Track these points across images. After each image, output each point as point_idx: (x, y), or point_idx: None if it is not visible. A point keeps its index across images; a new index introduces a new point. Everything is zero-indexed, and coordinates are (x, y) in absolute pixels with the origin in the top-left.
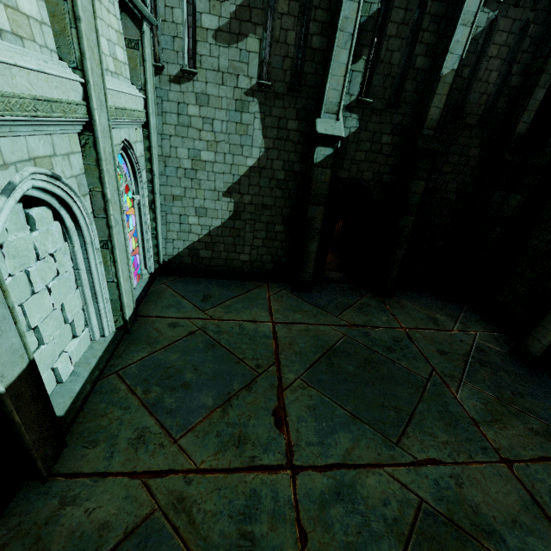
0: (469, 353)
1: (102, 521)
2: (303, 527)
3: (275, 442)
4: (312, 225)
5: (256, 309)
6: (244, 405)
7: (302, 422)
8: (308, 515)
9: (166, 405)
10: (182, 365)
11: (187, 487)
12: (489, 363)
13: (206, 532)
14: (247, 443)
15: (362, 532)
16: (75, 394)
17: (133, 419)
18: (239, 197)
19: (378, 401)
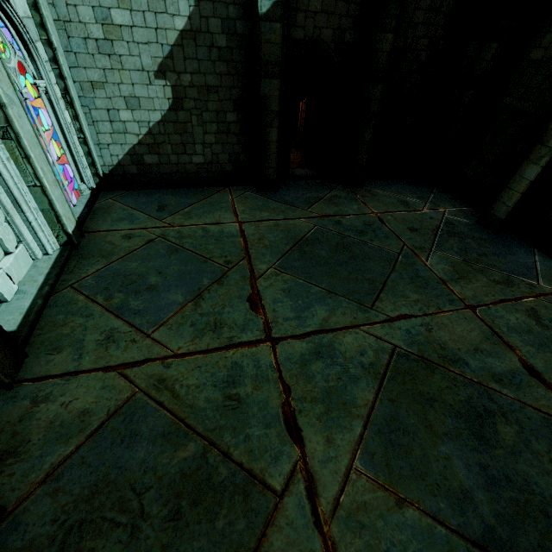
0: (439, 227)
1: (82, 409)
2: (286, 382)
3: (253, 323)
4: (268, 107)
5: (219, 212)
6: (217, 297)
7: (278, 303)
8: (290, 373)
9: (132, 307)
10: (145, 271)
11: (166, 370)
12: (457, 233)
13: (191, 401)
14: (224, 327)
15: (342, 377)
16: (25, 310)
17: (97, 324)
18: (176, 78)
19: (352, 277)
